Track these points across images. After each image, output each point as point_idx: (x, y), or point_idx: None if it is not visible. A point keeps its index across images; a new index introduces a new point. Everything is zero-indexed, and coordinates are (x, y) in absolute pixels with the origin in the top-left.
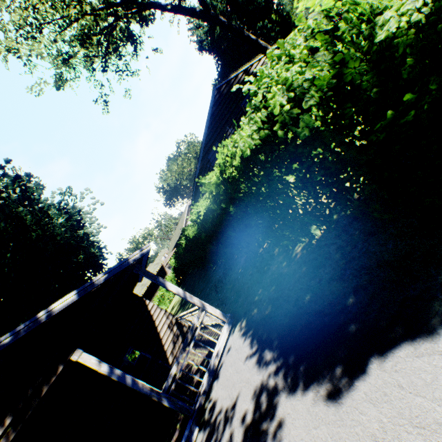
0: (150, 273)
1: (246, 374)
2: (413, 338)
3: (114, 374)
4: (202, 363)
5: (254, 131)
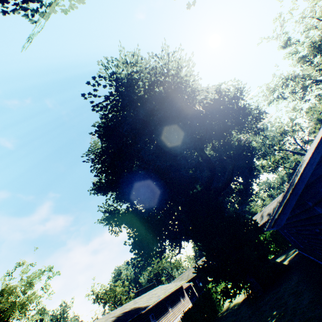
0: None
1: None
2: None
3: None
4: None
5: None
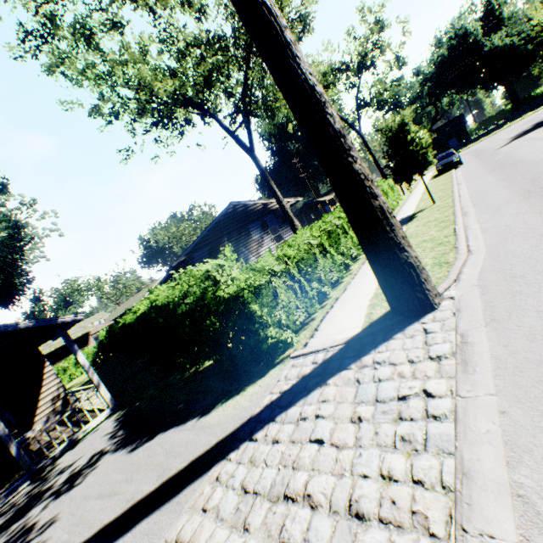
0: (70, 338)
1: (97, 444)
2: (180, 424)
3: None
4: (67, 438)
5: (167, 296)
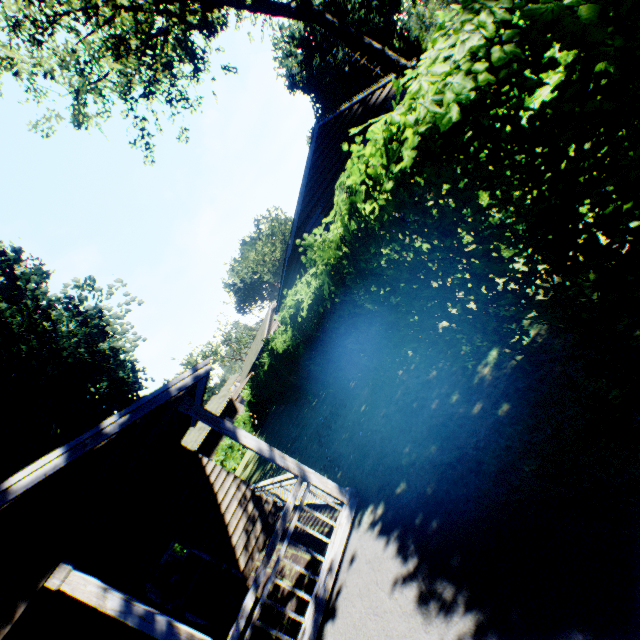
0: (210, 414)
1: (397, 624)
2: None
3: (132, 615)
4: (301, 579)
5: (476, 51)
